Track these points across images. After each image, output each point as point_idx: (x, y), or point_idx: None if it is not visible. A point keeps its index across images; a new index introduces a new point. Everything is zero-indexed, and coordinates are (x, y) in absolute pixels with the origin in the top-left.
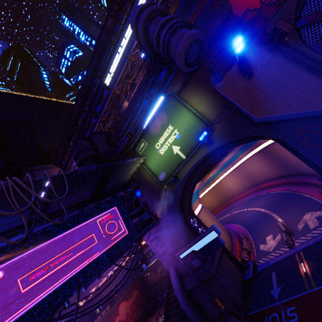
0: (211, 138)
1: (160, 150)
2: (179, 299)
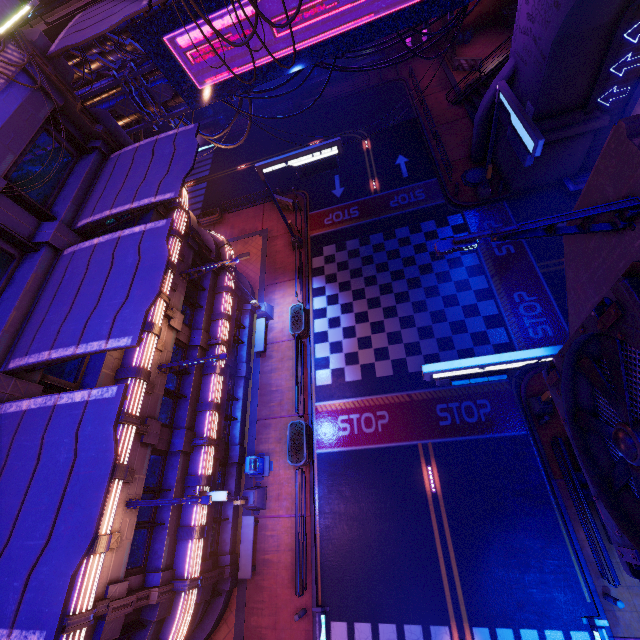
0: None
1: None
2: (479, 111)
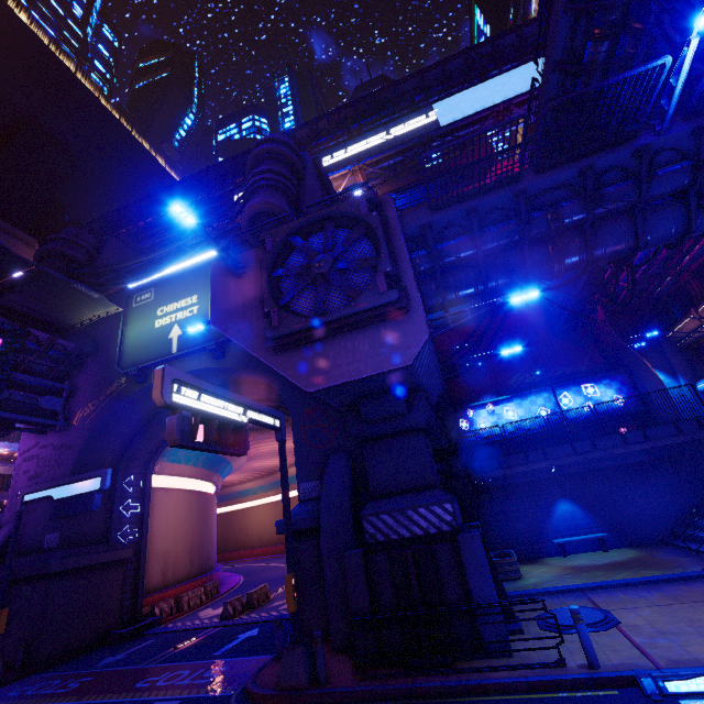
0: (227, 350)
1: (159, 319)
2: None
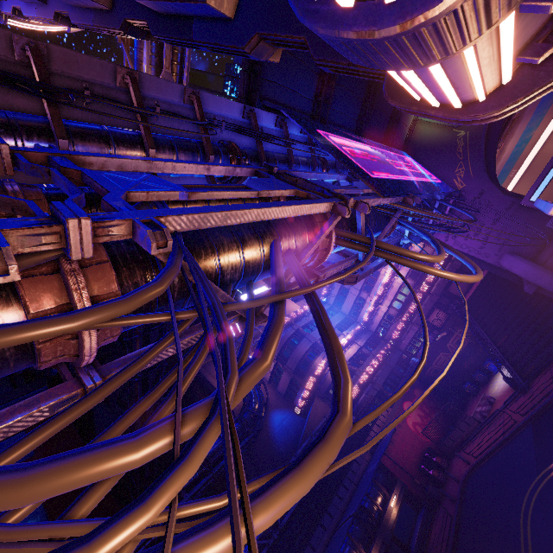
0: None
1: None
2: (544, 281)
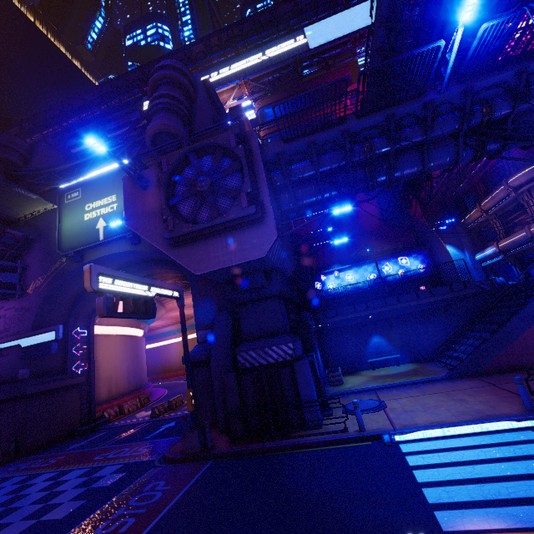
0: (142, 238)
1: (87, 213)
2: None
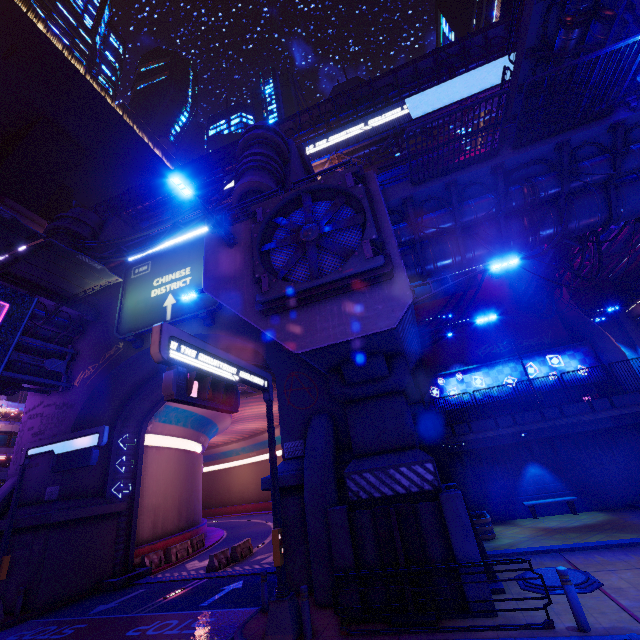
0: (217, 318)
1: (155, 289)
2: None
